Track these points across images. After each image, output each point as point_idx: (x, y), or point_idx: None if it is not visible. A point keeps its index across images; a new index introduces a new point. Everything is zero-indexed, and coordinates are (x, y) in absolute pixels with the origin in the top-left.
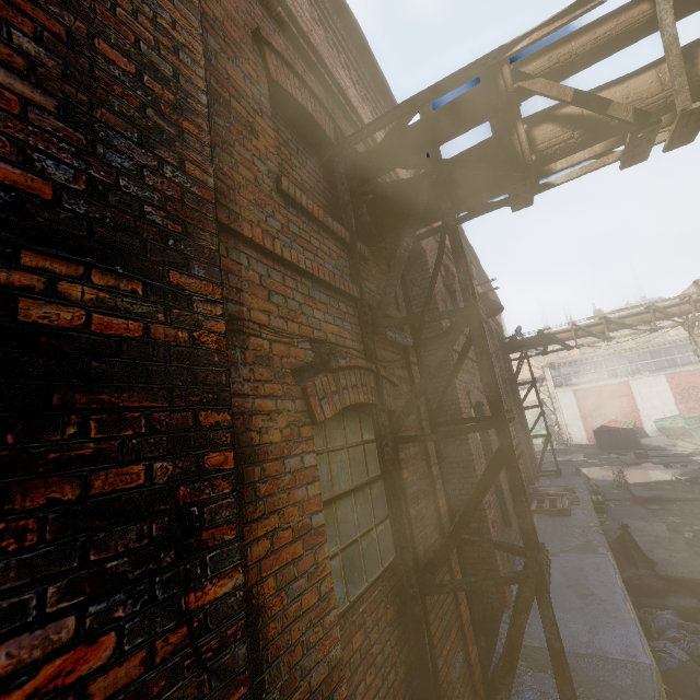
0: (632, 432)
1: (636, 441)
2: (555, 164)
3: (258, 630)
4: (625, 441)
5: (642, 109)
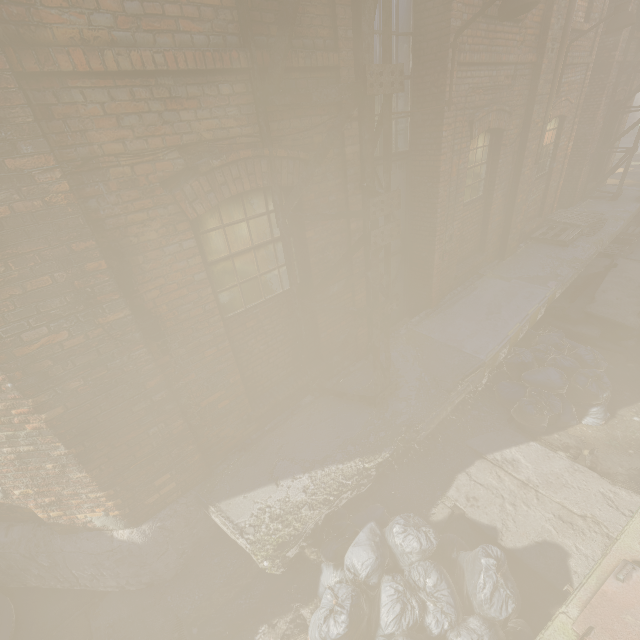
0: None
1: None
2: None
3: (159, 324)
4: None
5: None
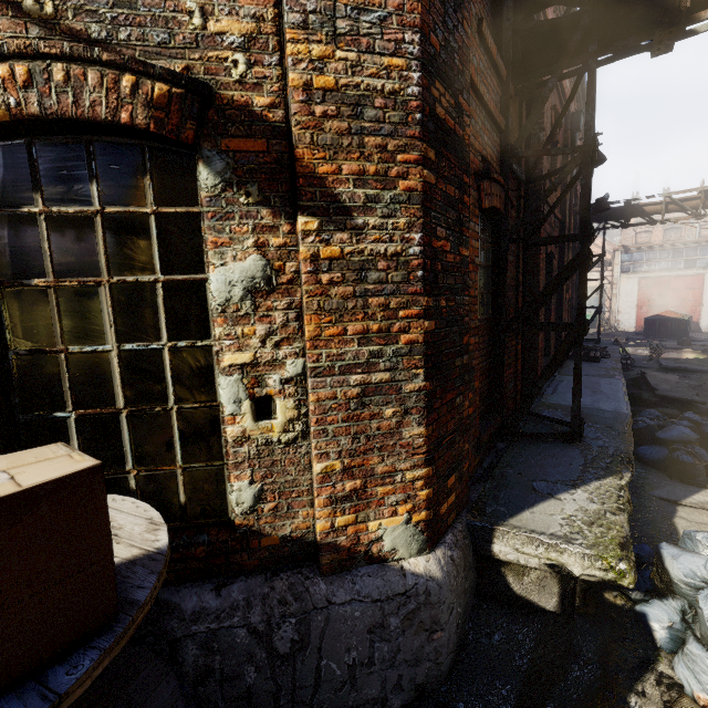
0: (685, 323)
1: (685, 332)
2: (705, 12)
3: None
4: (673, 331)
5: None
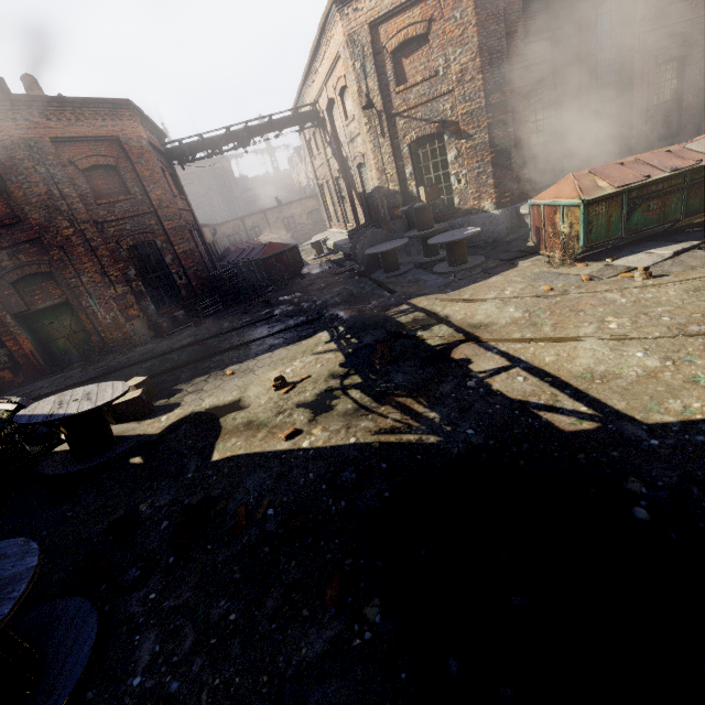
0: None
1: None
2: None
3: (516, 138)
4: None
5: None
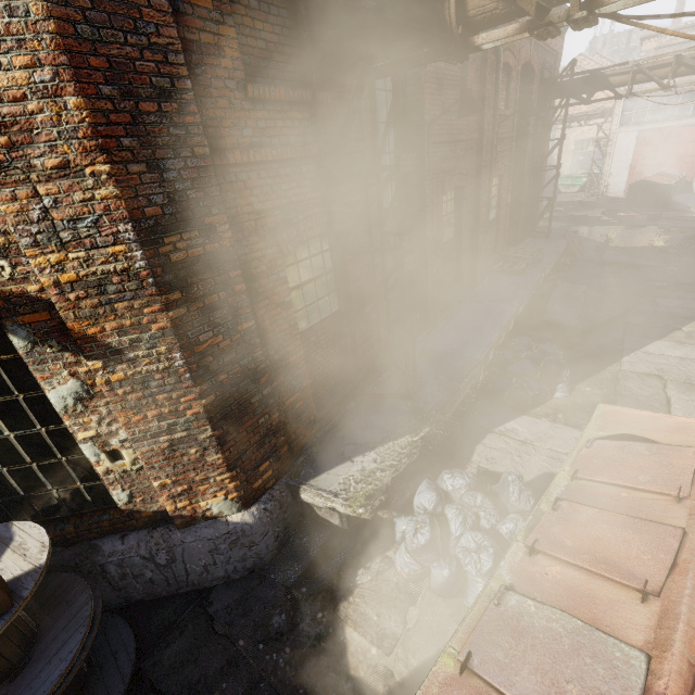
0: (670, 189)
1: (667, 199)
2: (478, 37)
3: (264, 335)
4: (656, 198)
5: (543, 5)
